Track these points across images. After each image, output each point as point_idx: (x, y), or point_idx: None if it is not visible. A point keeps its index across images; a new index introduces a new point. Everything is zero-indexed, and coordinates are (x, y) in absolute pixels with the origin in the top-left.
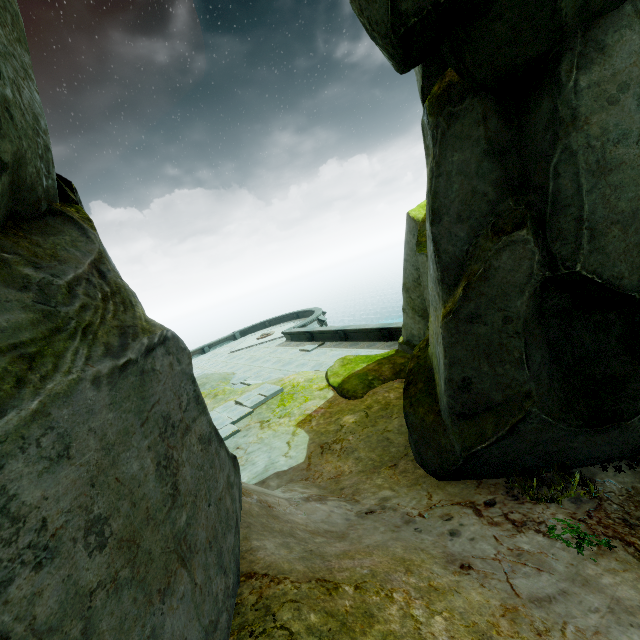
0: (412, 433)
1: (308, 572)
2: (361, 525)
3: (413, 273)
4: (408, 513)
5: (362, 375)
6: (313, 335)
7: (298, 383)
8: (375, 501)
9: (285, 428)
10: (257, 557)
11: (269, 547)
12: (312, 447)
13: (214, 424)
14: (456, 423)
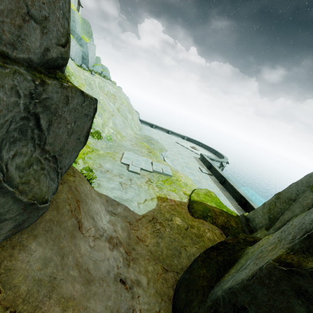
0: (188, 272)
1: (21, 297)
2: (107, 285)
3: (292, 194)
4: (134, 310)
5: (207, 208)
6: (211, 167)
7: (180, 180)
8: (134, 277)
9: (152, 192)
10: (17, 255)
11: (35, 255)
12: (150, 213)
13: (135, 162)
14: (211, 312)
